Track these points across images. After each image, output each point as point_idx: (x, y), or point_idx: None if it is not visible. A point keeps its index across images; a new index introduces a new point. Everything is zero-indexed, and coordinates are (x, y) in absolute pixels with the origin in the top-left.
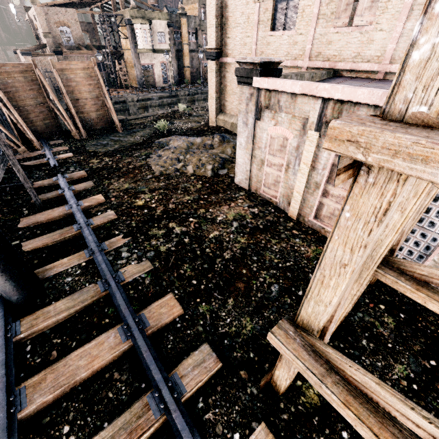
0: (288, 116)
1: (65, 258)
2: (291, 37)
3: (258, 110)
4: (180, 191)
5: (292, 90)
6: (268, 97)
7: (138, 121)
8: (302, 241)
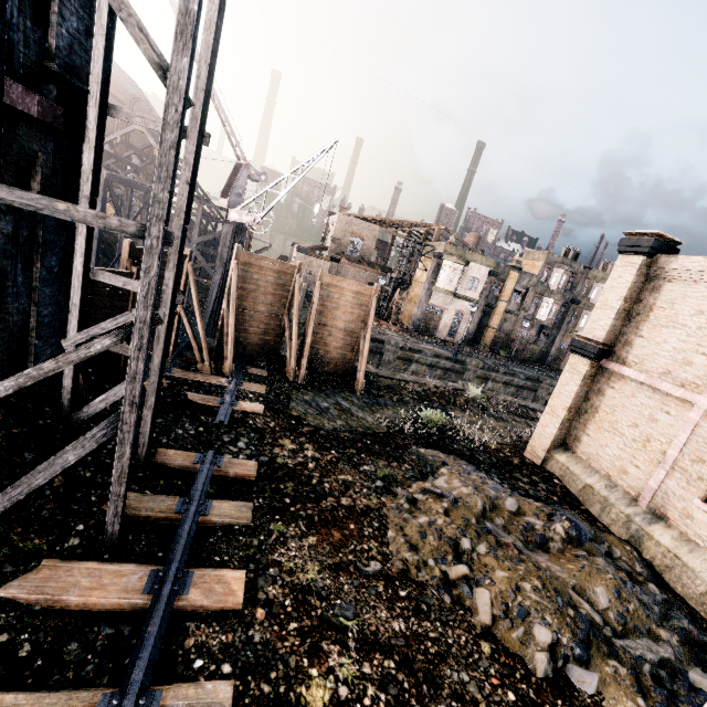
0: None
1: None
2: None
3: None
4: (446, 706)
5: None
6: None
7: (391, 384)
8: None
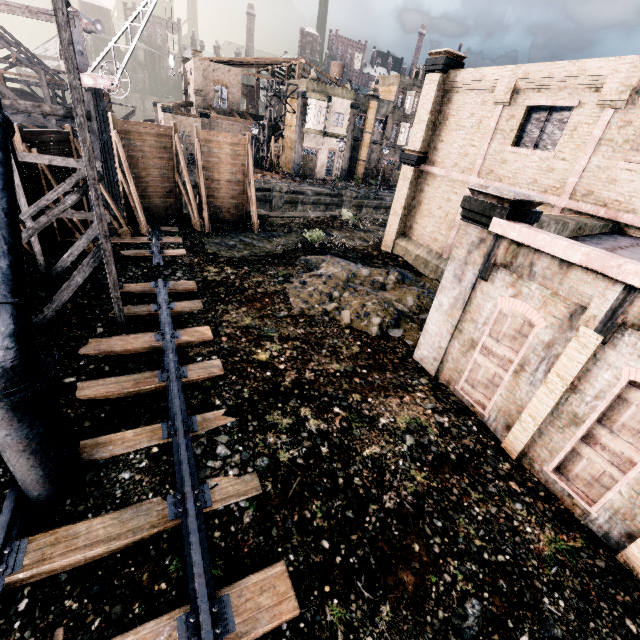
0: (543, 291)
1: (130, 431)
2: (545, 160)
3: (487, 266)
4: (326, 350)
5: (566, 255)
6: (513, 253)
7: (281, 221)
8: (527, 511)
